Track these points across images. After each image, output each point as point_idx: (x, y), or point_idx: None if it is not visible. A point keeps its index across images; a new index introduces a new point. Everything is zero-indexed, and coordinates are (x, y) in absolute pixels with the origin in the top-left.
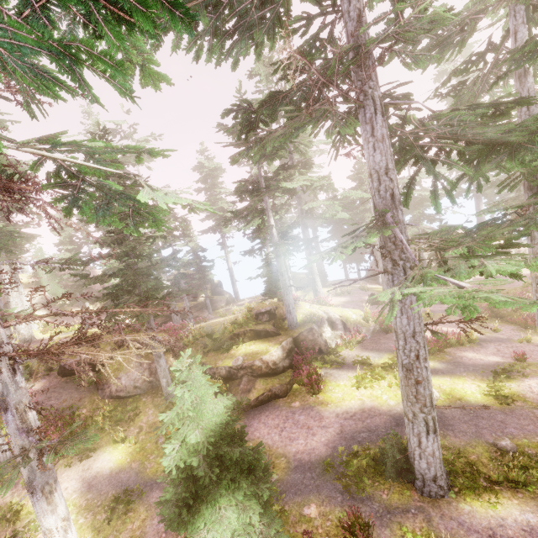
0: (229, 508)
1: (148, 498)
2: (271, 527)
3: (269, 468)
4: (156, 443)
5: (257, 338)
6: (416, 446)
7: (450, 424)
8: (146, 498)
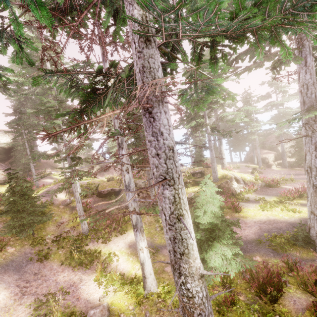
0: (224, 247)
1: (161, 252)
2: (246, 258)
3: (234, 236)
4: (156, 230)
5: (197, 185)
6: None
7: None
8: (161, 252)
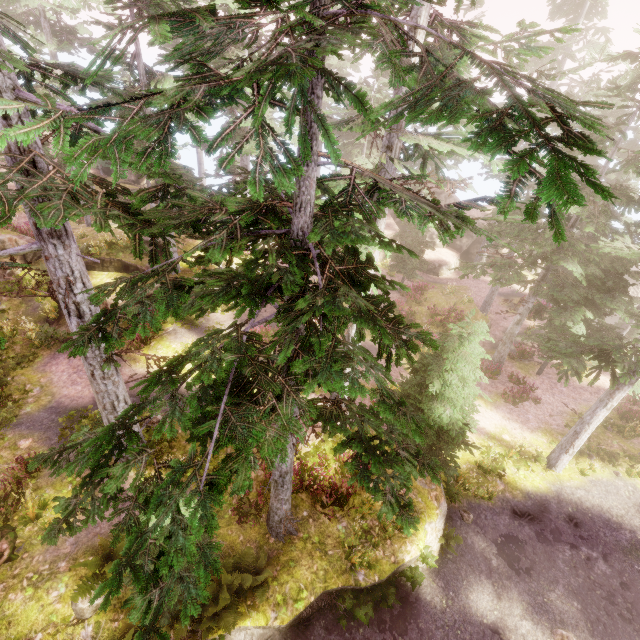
0: None
1: None
2: None
3: None
4: None
5: (124, 271)
6: None
7: None
8: None
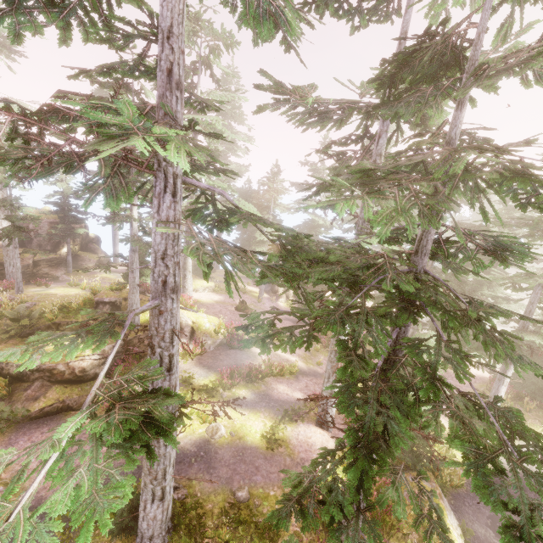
0: None
1: None
2: None
3: None
4: None
5: None
6: (142, 510)
7: (215, 466)
8: None
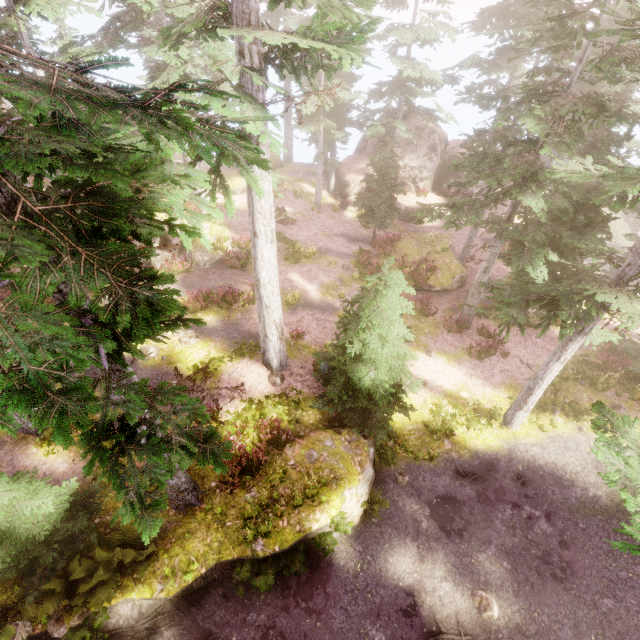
0: None
1: None
2: None
3: None
4: None
5: None
6: None
7: None
8: None
